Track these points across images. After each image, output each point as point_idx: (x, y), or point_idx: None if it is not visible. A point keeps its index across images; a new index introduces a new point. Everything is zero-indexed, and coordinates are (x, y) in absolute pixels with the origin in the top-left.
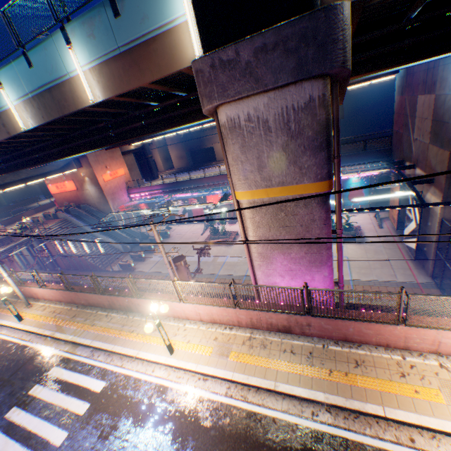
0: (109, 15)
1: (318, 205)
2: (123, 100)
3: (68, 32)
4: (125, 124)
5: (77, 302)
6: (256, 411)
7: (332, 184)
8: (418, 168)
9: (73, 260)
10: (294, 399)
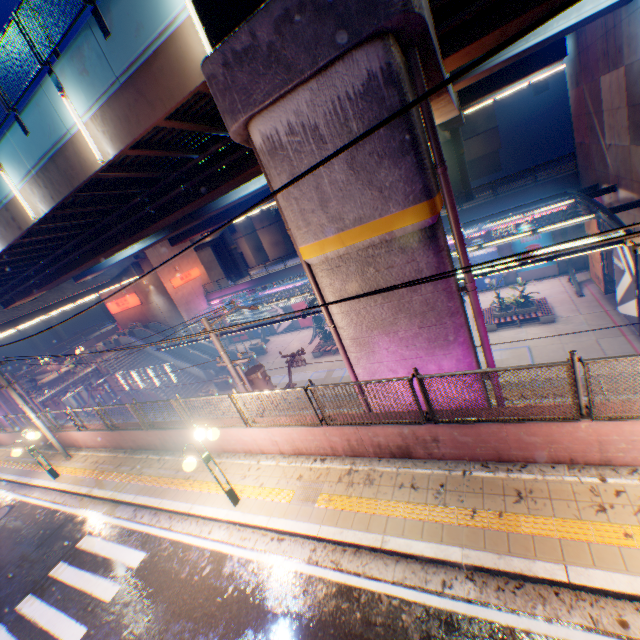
0: (98, 38)
1: (420, 245)
2: (144, 154)
3: (57, 76)
4: (165, 194)
5: (125, 446)
6: (352, 585)
7: (435, 207)
8: (622, 188)
9: (142, 398)
10: (413, 563)
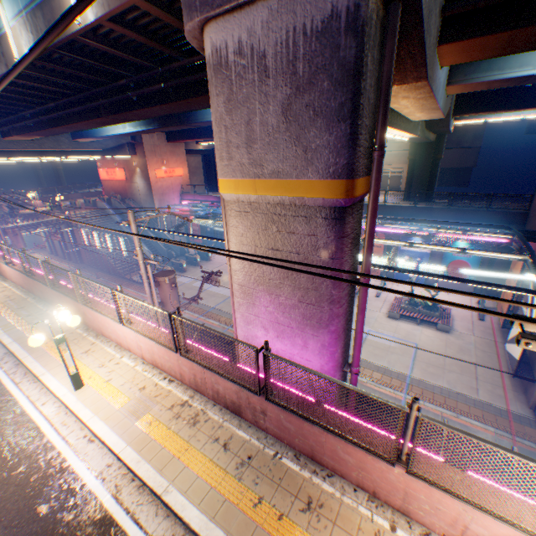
0: None
1: (326, 222)
2: (125, 33)
3: None
4: (149, 85)
5: (36, 293)
6: (116, 520)
7: (353, 190)
8: None
9: (96, 256)
10: (180, 525)
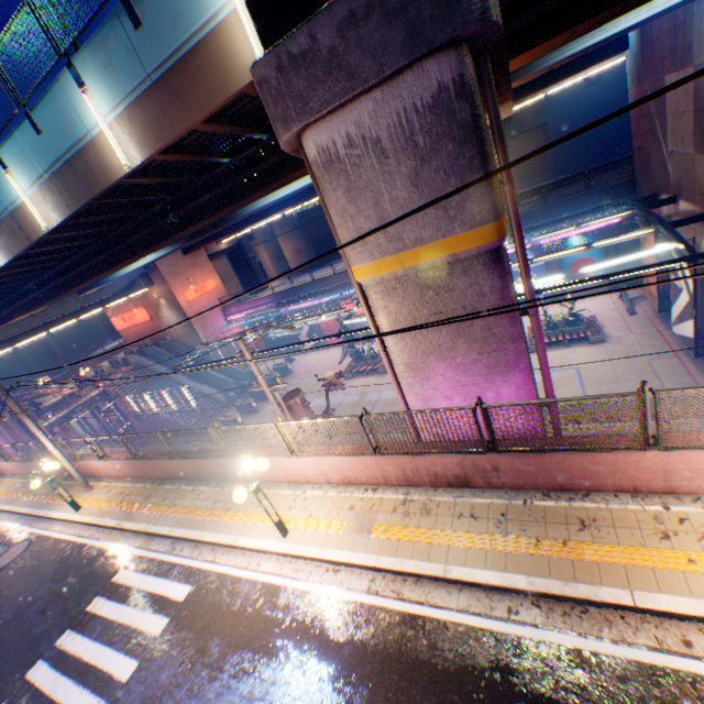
0: (127, 29)
1: (485, 268)
2: (173, 159)
3: (77, 70)
4: (189, 201)
5: (152, 476)
6: (415, 613)
7: (503, 229)
8: (683, 199)
9: (156, 423)
10: (477, 590)
